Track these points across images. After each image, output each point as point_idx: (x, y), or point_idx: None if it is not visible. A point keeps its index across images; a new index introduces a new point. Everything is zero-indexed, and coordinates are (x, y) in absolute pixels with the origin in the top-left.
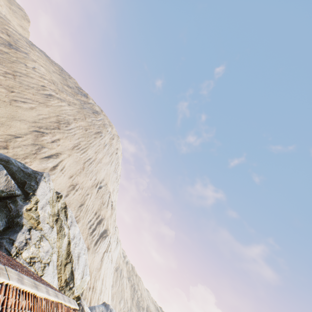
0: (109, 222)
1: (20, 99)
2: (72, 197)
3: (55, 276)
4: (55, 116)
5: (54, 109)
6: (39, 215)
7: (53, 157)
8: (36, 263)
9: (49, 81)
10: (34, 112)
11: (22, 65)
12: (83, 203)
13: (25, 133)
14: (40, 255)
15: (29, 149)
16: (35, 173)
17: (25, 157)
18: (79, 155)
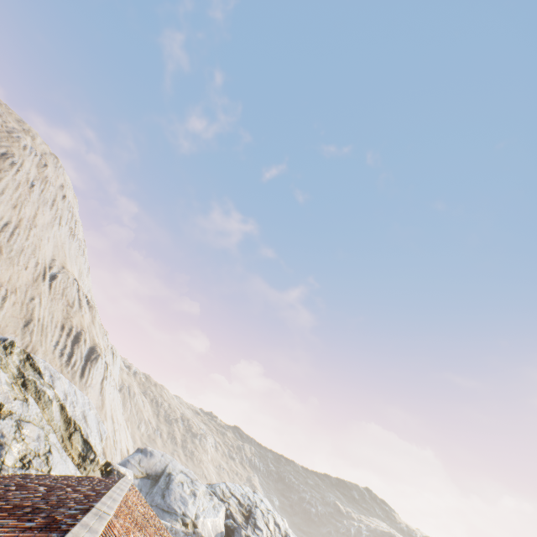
0: (94, 332)
1: None
2: (1, 314)
3: (67, 459)
4: None
5: None
6: None
7: None
8: (33, 460)
9: None
10: None
11: None
12: (28, 318)
13: None
14: (31, 448)
15: None
16: None
17: None
18: None
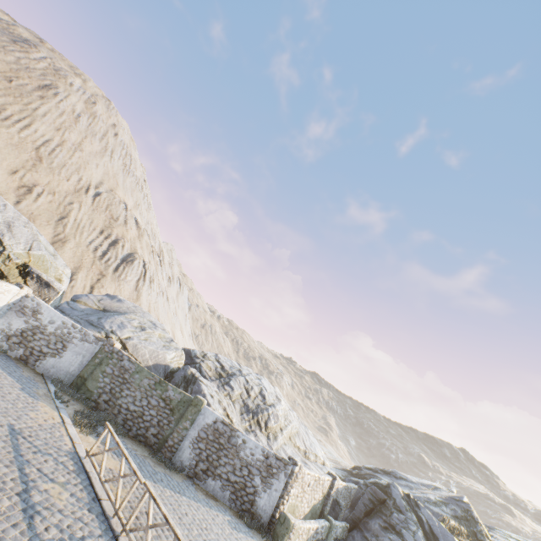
0: (139, 245)
1: None
2: (35, 205)
3: None
4: None
5: None
6: None
7: None
8: None
9: None
10: None
11: None
12: (64, 215)
13: None
14: None
15: None
16: None
17: None
18: (15, 134)
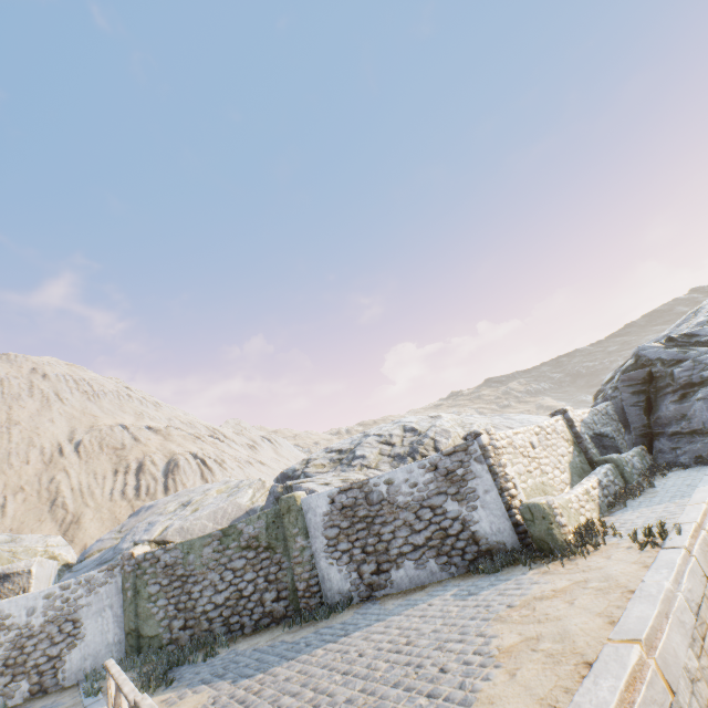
0: (173, 446)
1: None
2: (7, 520)
3: None
4: None
5: None
6: None
7: None
8: None
9: None
10: None
11: None
12: (54, 497)
13: None
14: None
15: None
16: None
17: None
18: None
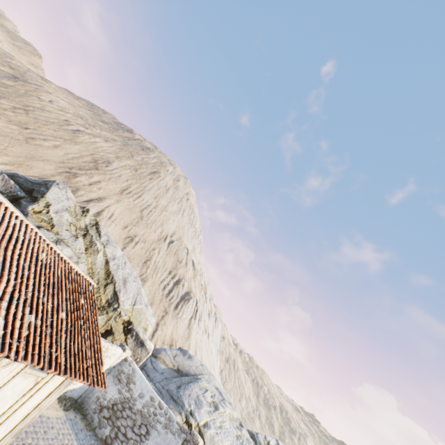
0: (193, 284)
1: (38, 137)
2: (132, 251)
3: None
4: (90, 155)
5: (86, 147)
6: (52, 218)
7: (94, 202)
8: None
9: (75, 115)
10: (60, 151)
11: (34, 98)
12: (148, 258)
13: (51, 175)
14: None
15: None
16: (46, 182)
17: None
18: (132, 201)
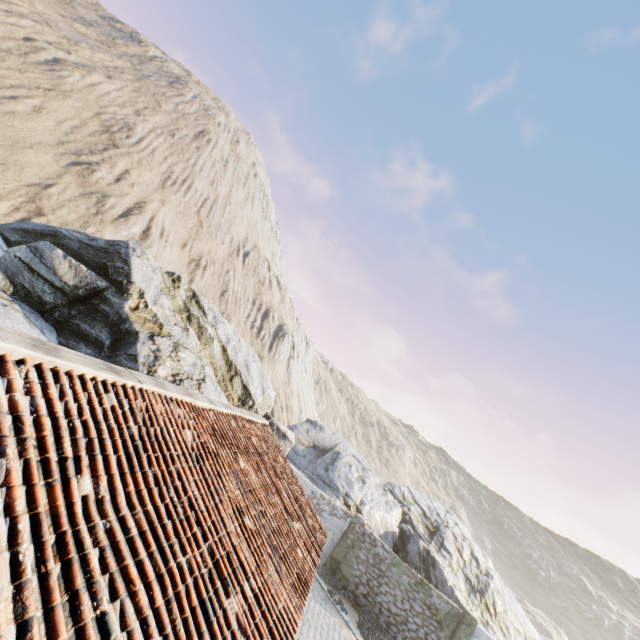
0: (283, 312)
1: (1, 94)
2: (202, 282)
3: (221, 394)
4: (95, 118)
5: (83, 99)
6: (156, 314)
7: (134, 214)
8: (185, 380)
9: (34, 18)
10: (47, 118)
11: None
12: (224, 288)
13: (56, 175)
14: (185, 371)
15: (82, 207)
16: (113, 246)
17: (84, 225)
18: (181, 198)
